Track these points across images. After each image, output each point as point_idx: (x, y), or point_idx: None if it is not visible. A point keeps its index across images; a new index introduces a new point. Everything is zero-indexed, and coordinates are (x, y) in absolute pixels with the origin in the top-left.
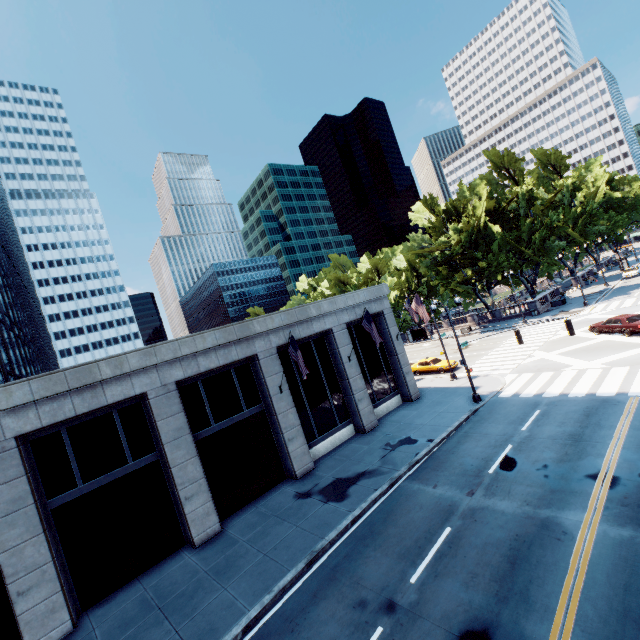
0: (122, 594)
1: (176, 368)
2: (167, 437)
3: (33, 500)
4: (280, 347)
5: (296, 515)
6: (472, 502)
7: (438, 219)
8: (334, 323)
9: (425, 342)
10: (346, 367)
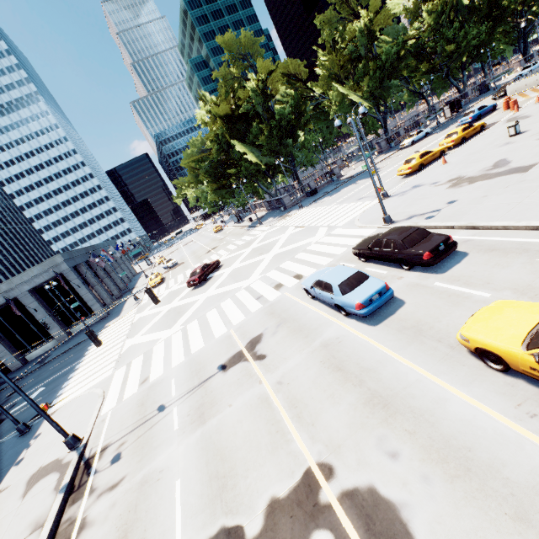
0: None
1: None
2: None
3: None
4: None
5: None
6: None
7: (212, 117)
8: (17, 293)
9: (236, 226)
10: (35, 315)
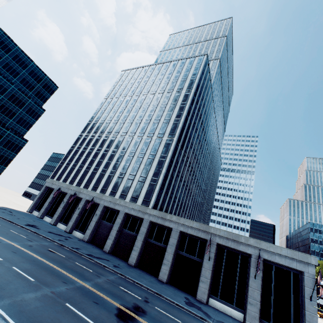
0: (142, 271)
1: (182, 227)
2: (170, 243)
3: (145, 234)
4: (222, 246)
5: (176, 295)
6: None
7: None
8: (254, 253)
9: None
10: (250, 279)
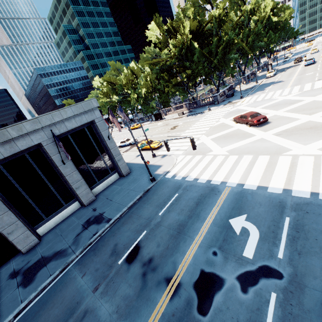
0: None
1: None
2: None
3: None
4: None
5: None
6: (90, 301)
7: (164, 36)
8: (42, 138)
9: (160, 121)
10: (61, 169)
